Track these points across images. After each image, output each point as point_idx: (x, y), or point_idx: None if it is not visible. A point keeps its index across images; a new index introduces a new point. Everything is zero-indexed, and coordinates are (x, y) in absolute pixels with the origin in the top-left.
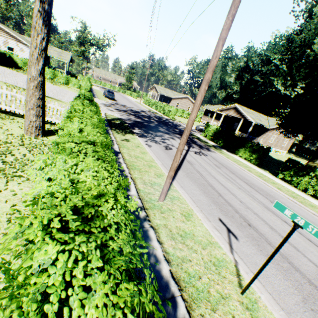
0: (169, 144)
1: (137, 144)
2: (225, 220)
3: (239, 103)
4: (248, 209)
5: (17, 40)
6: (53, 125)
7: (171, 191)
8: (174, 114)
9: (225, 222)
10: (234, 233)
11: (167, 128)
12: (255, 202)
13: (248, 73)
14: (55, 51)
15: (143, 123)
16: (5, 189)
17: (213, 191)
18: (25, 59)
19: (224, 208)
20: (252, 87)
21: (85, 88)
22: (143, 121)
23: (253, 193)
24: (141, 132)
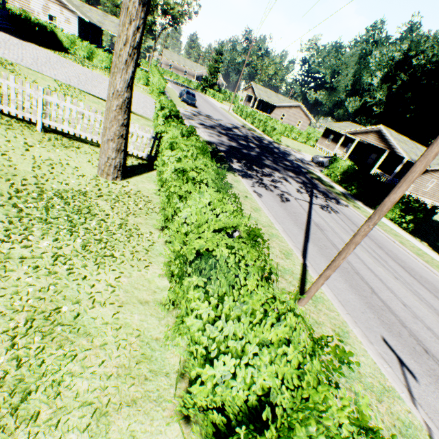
0: (284, 191)
1: (244, 193)
2: (391, 341)
3: (380, 120)
4: (417, 320)
5: (61, 5)
6: (130, 158)
7: (309, 284)
8: (281, 133)
9: (392, 346)
10: (409, 368)
11: (274, 159)
12: (423, 306)
13: (405, 72)
14: (112, 22)
15: (241, 150)
16: (99, 281)
17: (363, 284)
18: (73, 37)
19: (385, 317)
20: (408, 96)
21: (157, 87)
22: (241, 147)
23: (416, 287)
24: (243, 168)
